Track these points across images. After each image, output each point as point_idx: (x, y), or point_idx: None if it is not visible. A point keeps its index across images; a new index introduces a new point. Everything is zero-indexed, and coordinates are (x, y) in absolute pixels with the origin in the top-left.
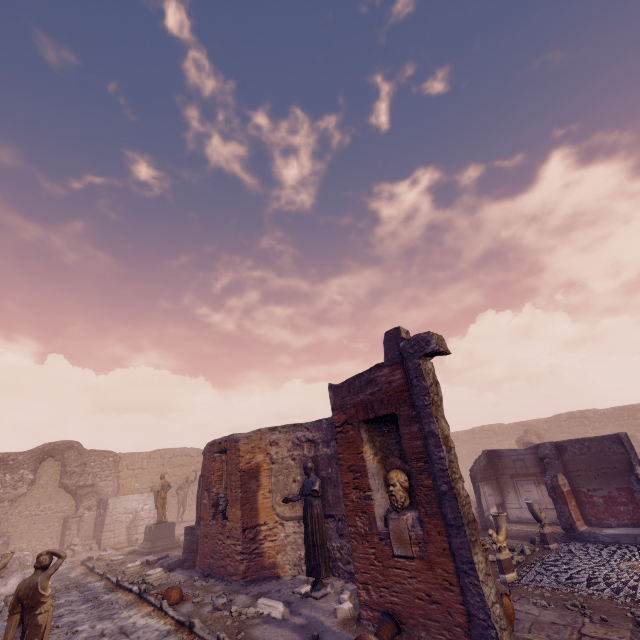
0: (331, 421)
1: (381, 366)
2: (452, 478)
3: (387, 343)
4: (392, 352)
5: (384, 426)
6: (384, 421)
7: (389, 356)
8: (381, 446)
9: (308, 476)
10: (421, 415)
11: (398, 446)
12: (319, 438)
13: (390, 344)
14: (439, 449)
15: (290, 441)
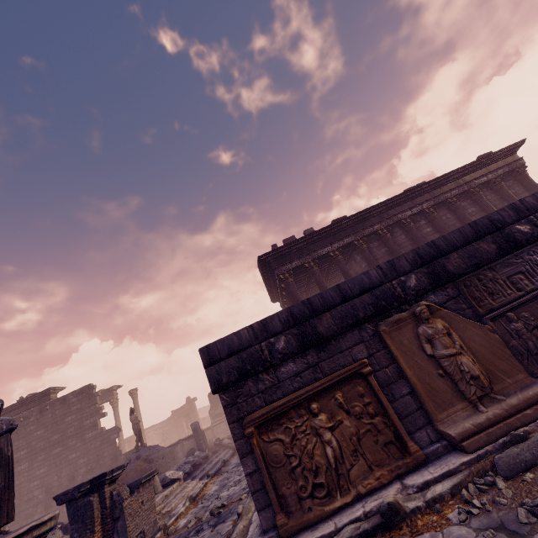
0: (168, 420)
1: (186, 404)
2: (199, 420)
3: (187, 399)
4: (188, 401)
5: (186, 416)
6: (186, 415)
7: (187, 402)
8: (185, 420)
9: (164, 435)
10: (194, 412)
11: (189, 419)
12: (164, 426)
13: (187, 399)
14: (197, 416)
15: (153, 430)
